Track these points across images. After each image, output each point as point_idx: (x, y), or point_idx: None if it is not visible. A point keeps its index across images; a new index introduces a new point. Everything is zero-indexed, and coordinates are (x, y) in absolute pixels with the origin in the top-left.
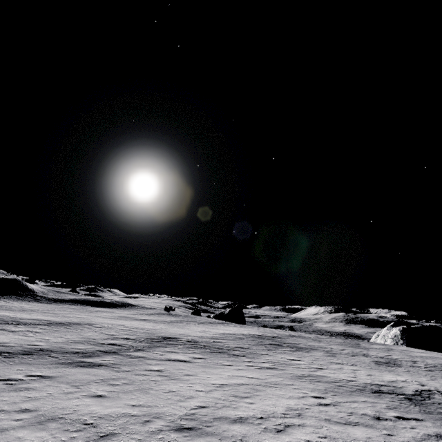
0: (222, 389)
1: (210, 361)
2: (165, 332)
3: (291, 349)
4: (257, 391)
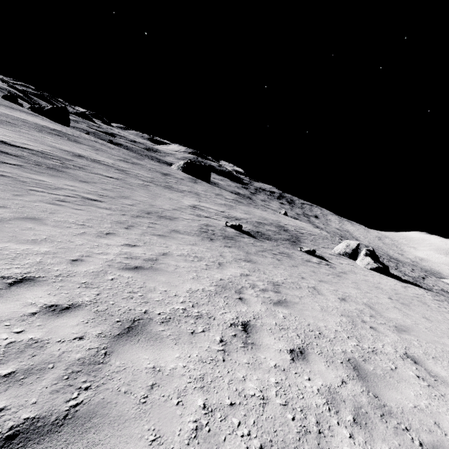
0: None
1: None
2: None
3: (65, 139)
4: None
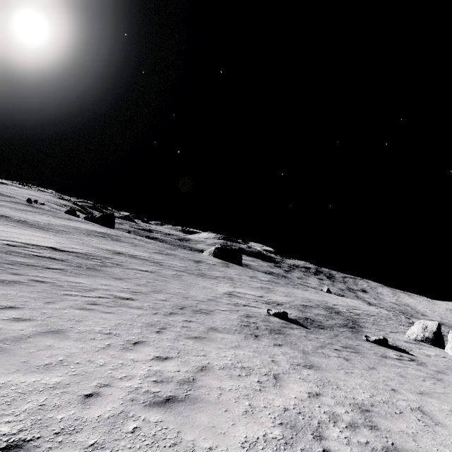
0: (1, 231)
1: (18, 227)
2: (1, 212)
3: (109, 239)
4: (25, 235)
